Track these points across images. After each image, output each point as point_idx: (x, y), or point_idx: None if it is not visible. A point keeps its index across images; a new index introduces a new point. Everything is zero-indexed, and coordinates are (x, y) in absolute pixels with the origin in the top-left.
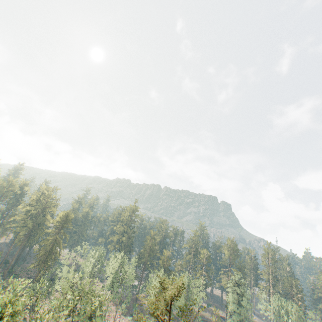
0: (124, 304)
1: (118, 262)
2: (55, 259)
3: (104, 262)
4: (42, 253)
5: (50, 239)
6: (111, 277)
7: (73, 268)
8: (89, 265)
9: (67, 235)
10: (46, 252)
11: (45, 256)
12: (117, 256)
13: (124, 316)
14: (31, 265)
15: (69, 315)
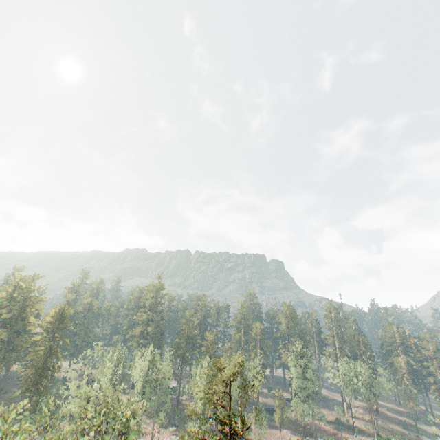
0: (163, 413)
1: (147, 361)
2: (53, 376)
3: (128, 364)
4: (32, 371)
5: (40, 349)
6: (140, 382)
7: (86, 380)
8: (107, 371)
9: (66, 339)
10: (38, 369)
11: (36, 375)
12: (145, 353)
13: (164, 429)
14: (17, 392)
15: (91, 439)
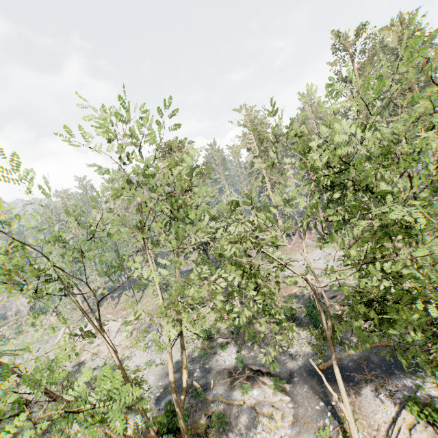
0: None
1: None
2: None
3: None
4: None
5: None
6: None
7: None
8: None
9: None
10: None
11: None
12: None
13: None
14: None
15: None
